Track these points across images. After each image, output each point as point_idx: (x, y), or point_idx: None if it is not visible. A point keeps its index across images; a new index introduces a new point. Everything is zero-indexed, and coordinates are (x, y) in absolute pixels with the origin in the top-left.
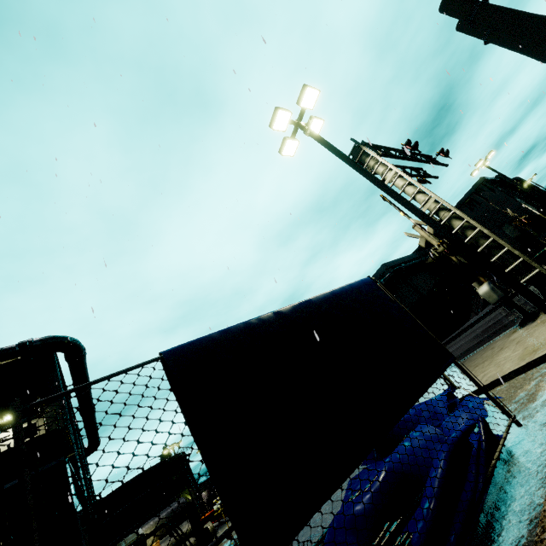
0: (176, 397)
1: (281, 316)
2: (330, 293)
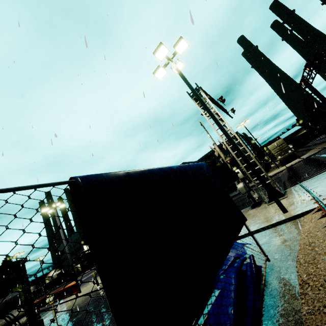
0: (80, 220)
1: (163, 172)
2: (188, 166)
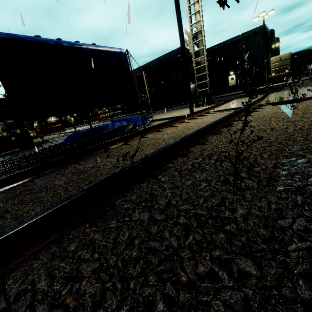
0: None
1: (60, 45)
2: (96, 47)
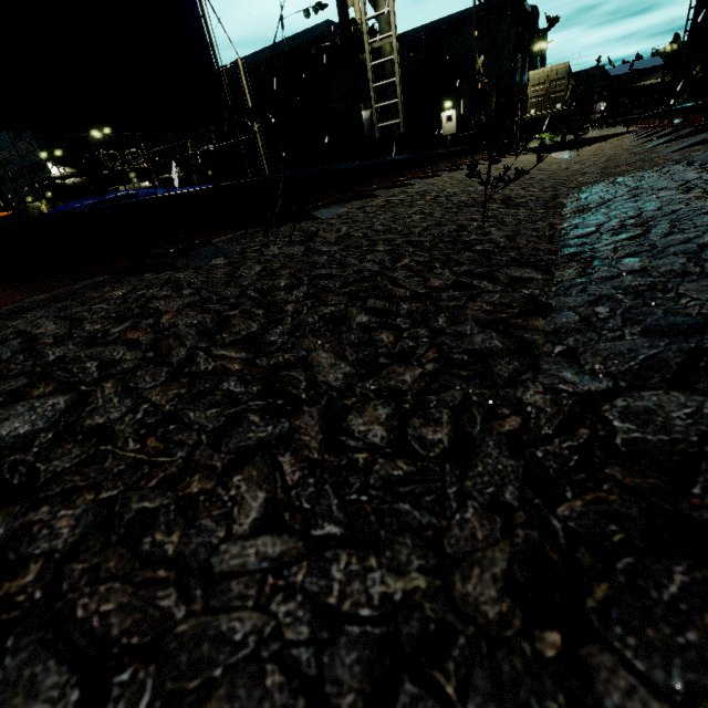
0: None
1: None
2: None
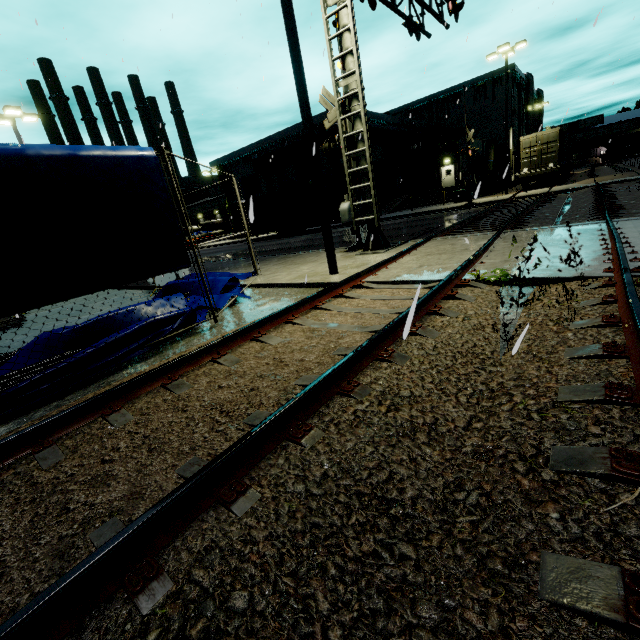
0: None
1: None
2: (67, 151)
